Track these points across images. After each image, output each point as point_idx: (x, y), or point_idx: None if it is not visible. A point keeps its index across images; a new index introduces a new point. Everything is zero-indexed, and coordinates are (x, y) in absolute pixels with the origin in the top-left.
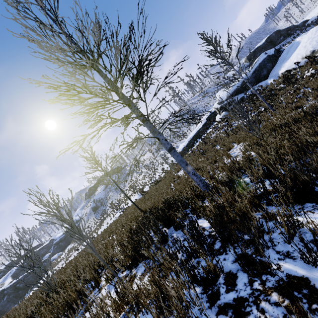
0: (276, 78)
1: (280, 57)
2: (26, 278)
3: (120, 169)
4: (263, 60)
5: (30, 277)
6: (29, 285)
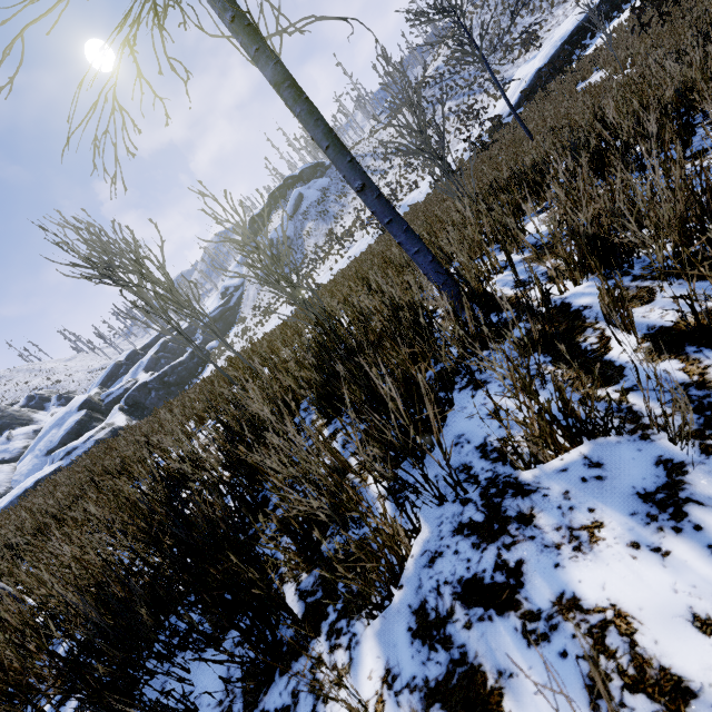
0: None
1: None
2: (175, 371)
3: (323, 169)
4: None
5: (181, 370)
6: (184, 381)
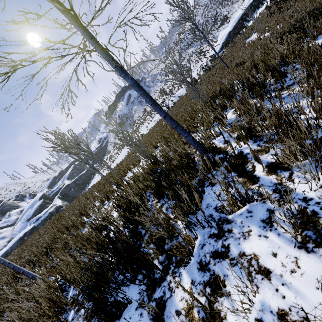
0: None
1: None
2: (81, 178)
3: (138, 82)
4: None
5: (84, 177)
6: (85, 182)
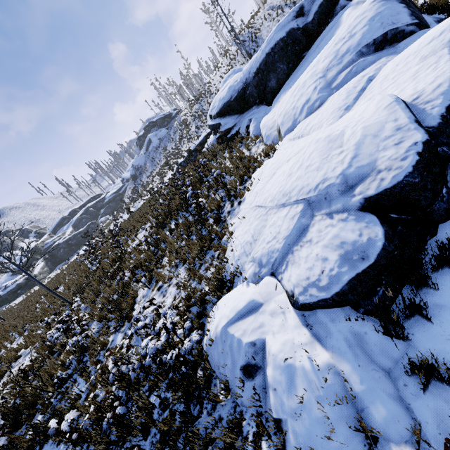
0: (256, 131)
1: (310, 49)
2: (76, 237)
3: (169, 119)
4: (273, 49)
5: (79, 237)
6: (80, 243)
